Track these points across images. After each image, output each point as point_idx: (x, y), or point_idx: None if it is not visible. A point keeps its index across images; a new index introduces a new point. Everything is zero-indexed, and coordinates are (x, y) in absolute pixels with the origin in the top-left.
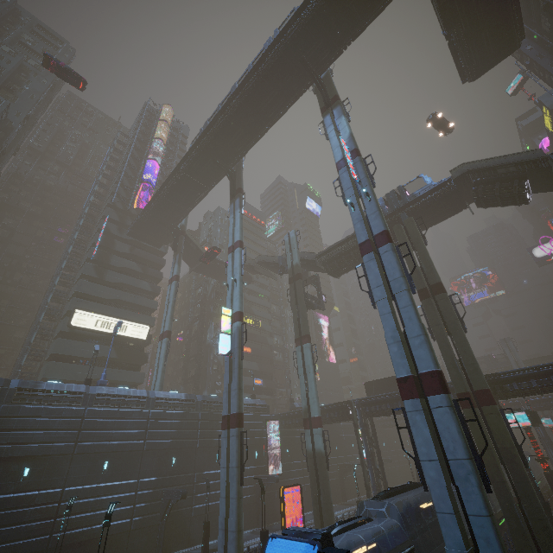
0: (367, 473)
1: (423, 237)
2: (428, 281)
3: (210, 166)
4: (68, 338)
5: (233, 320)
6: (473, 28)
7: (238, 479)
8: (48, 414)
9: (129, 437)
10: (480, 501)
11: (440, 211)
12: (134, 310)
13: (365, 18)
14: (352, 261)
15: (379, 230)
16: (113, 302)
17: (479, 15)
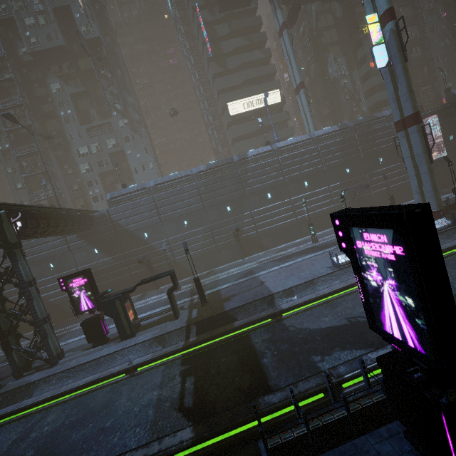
0: None
1: None
2: None
3: None
4: (234, 125)
5: (382, 24)
6: None
7: (426, 161)
8: (261, 167)
9: (311, 166)
10: None
11: None
12: (260, 83)
13: None
14: None
15: None
16: (243, 85)
17: None
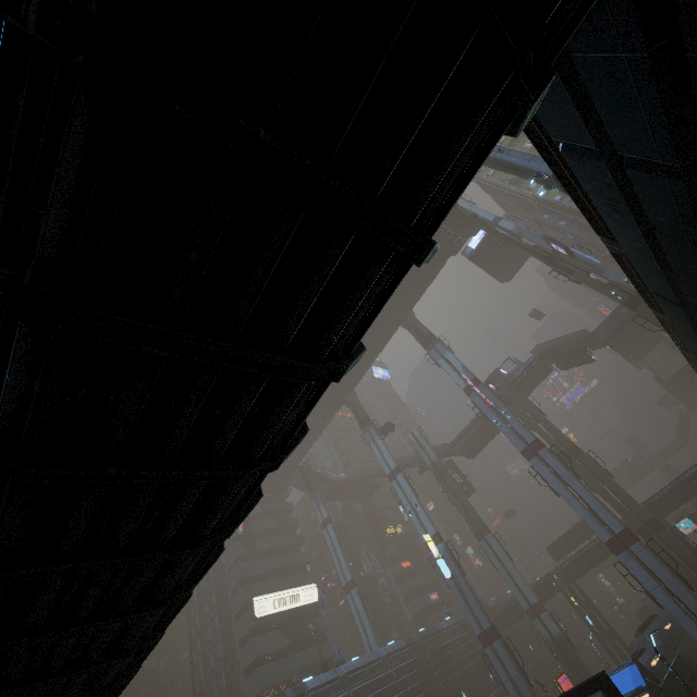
0: (602, 639)
1: (540, 411)
2: (563, 445)
3: (330, 405)
4: (255, 634)
5: (435, 542)
6: (497, 261)
7: (526, 684)
8: None
9: None
10: (693, 599)
11: (536, 379)
12: (291, 573)
13: (429, 282)
14: (485, 440)
15: (531, 439)
16: (272, 573)
17: (499, 254)
